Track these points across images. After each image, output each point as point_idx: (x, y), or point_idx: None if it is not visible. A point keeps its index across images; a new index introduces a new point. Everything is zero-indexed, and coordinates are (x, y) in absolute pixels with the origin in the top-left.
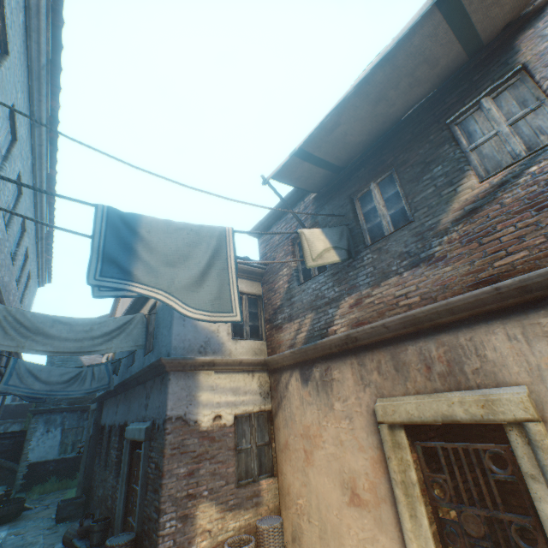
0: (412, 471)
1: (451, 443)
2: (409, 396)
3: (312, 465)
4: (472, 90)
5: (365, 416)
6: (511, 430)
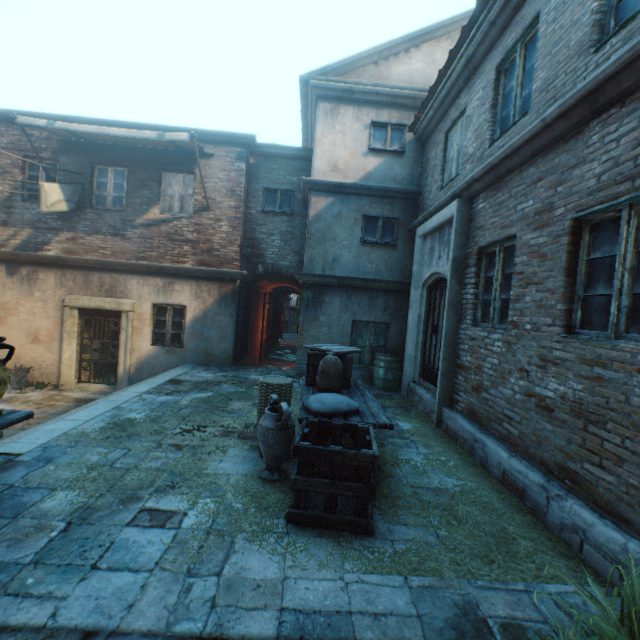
0: (77, 327)
1: (101, 317)
2: (88, 297)
3: (5, 325)
4: (178, 165)
5: (57, 302)
6: (124, 314)
